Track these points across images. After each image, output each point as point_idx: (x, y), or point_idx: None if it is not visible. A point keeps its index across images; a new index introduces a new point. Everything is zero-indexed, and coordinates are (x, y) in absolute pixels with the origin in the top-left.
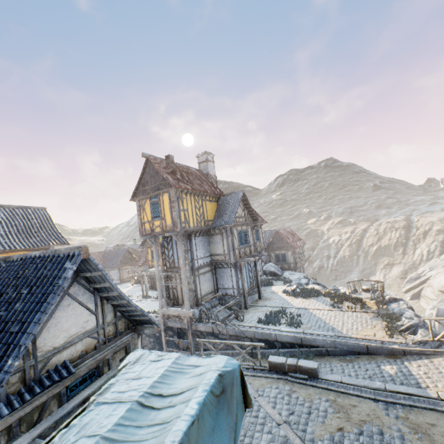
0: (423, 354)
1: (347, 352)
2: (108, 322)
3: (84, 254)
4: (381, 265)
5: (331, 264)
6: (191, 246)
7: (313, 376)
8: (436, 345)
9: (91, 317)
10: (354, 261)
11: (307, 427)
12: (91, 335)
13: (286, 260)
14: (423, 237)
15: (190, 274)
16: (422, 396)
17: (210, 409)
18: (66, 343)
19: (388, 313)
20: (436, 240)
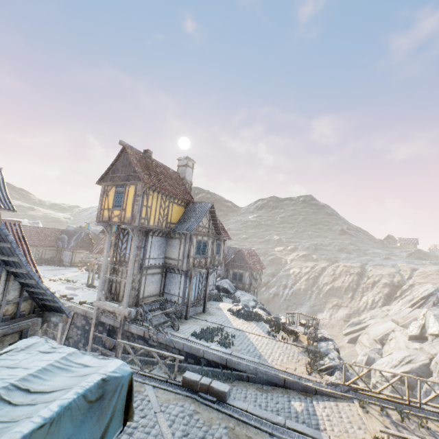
0: (332, 396)
1: (266, 382)
2: (9, 301)
3: None
4: (330, 304)
5: (286, 294)
6: (146, 244)
7: (222, 400)
8: (346, 389)
9: None
10: (308, 296)
11: None
12: None
13: (243, 280)
14: (371, 287)
15: (137, 271)
16: (315, 438)
17: (74, 415)
18: None
19: (315, 350)
20: (382, 292)
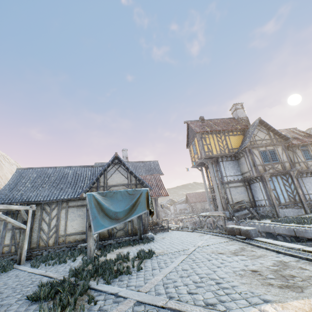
0: None
1: None
2: (132, 183)
3: (116, 155)
4: None
5: None
6: (219, 167)
7: (248, 237)
8: None
9: (126, 179)
10: None
11: (205, 249)
12: (125, 185)
13: None
14: None
15: (220, 186)
16: None
17: (123, 195)
18: (116, 184)
19: None
20: None
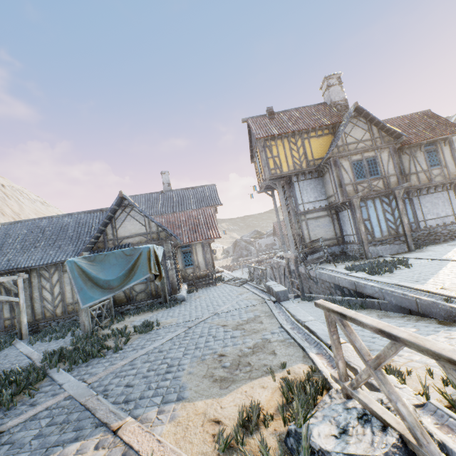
0: None
1: (398, 308)
2: (153, 232)
3: (120, 195)
4: None
5: None
6: (293, 191)
7: (277, 300)
8: None
9: (143, 227)
10: None
11: (217, 319)
12: (143, 235)
13: None
14: None
15: (294, 219)
16: (318, 338)
17: (117, 257)
18: (130, 235)
19: None
20: None
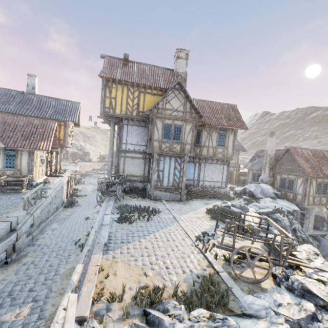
0: None
1: None
2: None
3: None
4: None
5: None
6: (121, 131)
7: None
8: None
9: None
10: None
11: None
12: None
13: (293, 188)
14: None
15: (116, 153)
16: None
17: None
18: None
19: (219, 287)
20: None
